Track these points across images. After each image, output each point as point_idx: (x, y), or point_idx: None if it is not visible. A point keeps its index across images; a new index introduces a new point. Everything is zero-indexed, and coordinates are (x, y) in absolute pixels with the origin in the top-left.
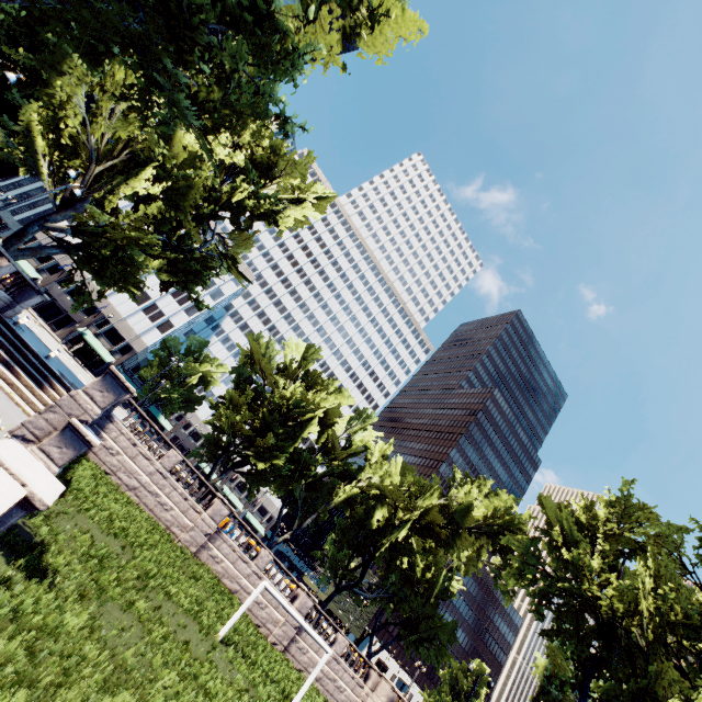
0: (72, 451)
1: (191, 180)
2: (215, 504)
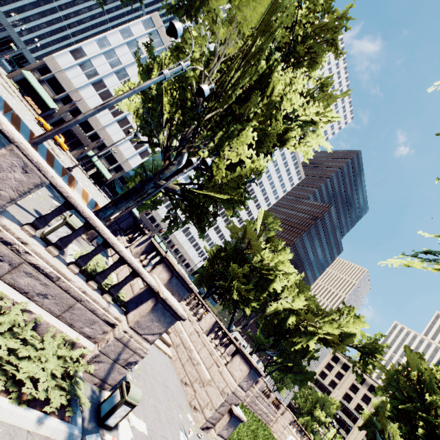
0: (233, 428)
1: (267, 130)
2: (230, 346)
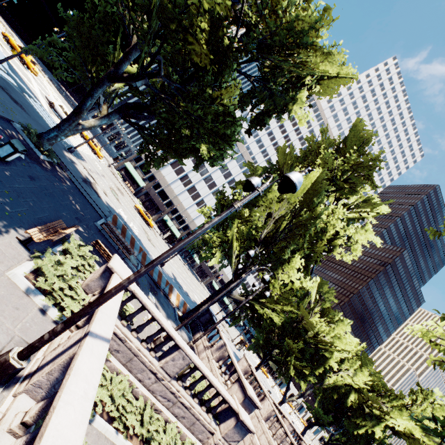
0: None
1: (314, 248)
2: (285, 424)
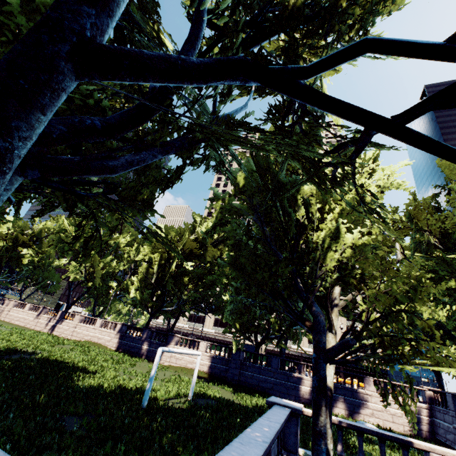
0: None
1: None
2: None
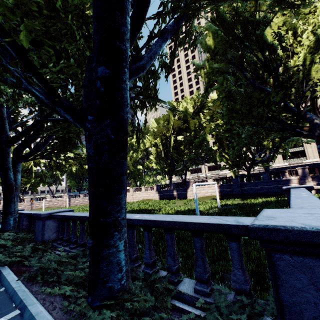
0: None
1: None
2: (25, 200)
